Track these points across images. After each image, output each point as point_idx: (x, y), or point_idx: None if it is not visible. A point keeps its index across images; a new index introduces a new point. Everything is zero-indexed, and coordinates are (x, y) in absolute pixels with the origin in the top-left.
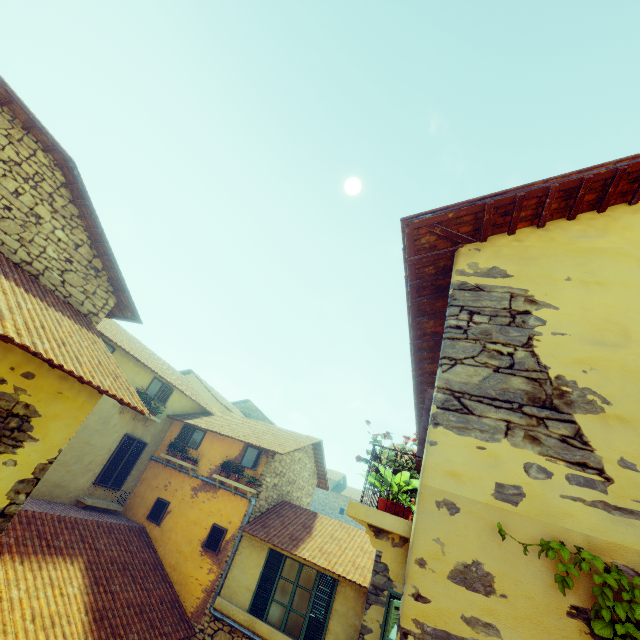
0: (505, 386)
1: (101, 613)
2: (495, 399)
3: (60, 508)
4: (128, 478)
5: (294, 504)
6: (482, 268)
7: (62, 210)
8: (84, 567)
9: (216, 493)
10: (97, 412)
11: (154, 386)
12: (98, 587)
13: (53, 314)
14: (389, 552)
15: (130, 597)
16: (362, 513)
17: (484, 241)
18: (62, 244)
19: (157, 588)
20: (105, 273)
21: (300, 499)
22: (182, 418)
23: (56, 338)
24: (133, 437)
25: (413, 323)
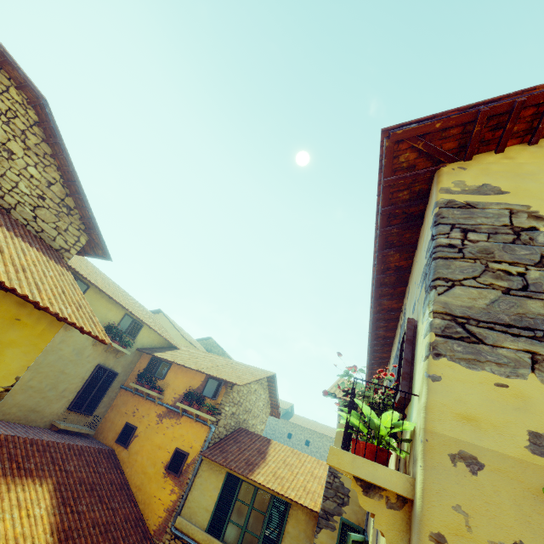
0: (521, 310)
1: (66, 533)
2: (510, 326)
3: (34, 431)
4: (100, 404)
5: (250, 431)
6: (470, 186)
7: (35, 148)
8: (53, 488)
9: (179, 420)
10: (71, 344)
11: (125, 322)
12: (65, 508)
13: (19, 244)
14: (384, 515)
15: (96, 517)
16: (347, 463)
17: (469, 160)
18: (34, 181)
19: (122, 507)
20: (77, 212)
21: (255, 426)
22: (150, 351)
23: (15, 264)
24: (105, 367)
25: (379, 256)
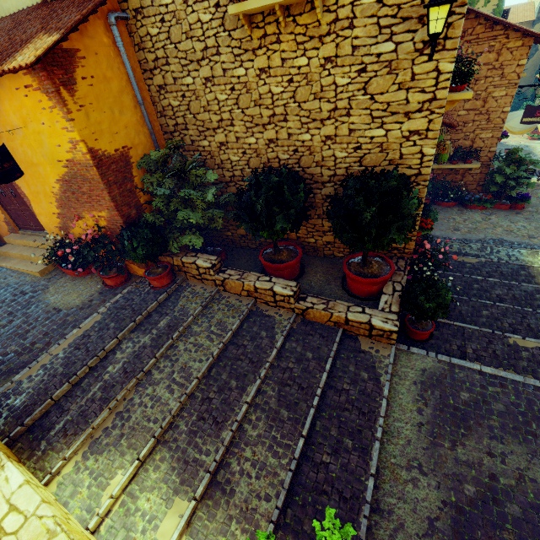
0: None
1: None
2: None
3: None
4: None
5: None
6: None
7: None
8: None
9: None
10: None
11: None
12: None
13: None
14: None
15: None
16: None
17: None
18: None
19: None
20: None
21: None
22: None
23: None
24: None
25: None
